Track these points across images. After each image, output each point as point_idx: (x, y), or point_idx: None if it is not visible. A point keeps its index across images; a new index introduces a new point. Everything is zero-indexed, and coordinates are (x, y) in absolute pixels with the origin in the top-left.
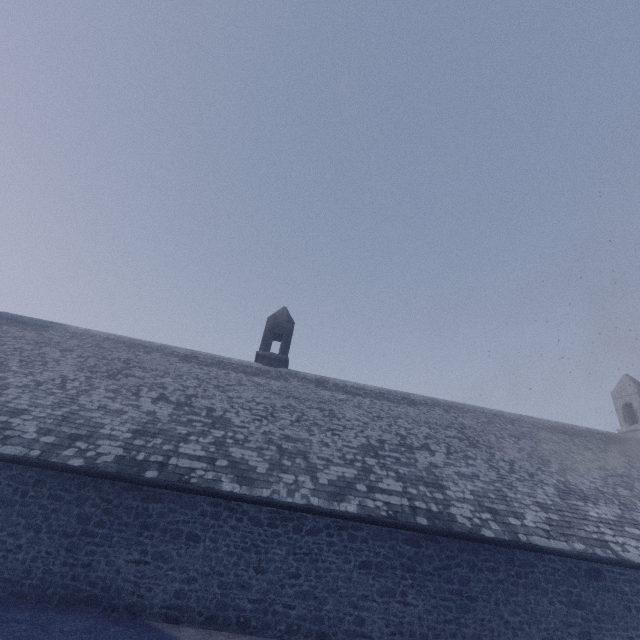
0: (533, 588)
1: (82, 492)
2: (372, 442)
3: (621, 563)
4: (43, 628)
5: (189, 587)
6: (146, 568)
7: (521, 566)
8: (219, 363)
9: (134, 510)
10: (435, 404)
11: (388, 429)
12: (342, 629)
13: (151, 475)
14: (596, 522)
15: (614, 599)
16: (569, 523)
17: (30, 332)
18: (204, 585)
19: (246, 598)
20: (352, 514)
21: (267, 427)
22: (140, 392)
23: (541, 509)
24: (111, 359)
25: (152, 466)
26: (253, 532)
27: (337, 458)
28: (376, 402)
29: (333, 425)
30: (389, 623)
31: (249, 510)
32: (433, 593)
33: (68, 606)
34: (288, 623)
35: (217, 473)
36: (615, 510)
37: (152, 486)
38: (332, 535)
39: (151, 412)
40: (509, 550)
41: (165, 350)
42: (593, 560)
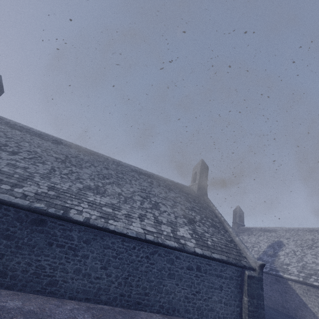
0: None
1: None
2: None
3: (62, 218)
4: None
5: None
6: None
7: None
8: None
9: None
10: (76, 148)
11: (1, 141)
12: None
13: None
14: (84, 201)
15: (43, 238)
16: (58, 197)
17: None
18: None
19: None
20: None
21: None
22: None
23: (48, 189)
24: None
25: None
26: None
27: None
28: (26, 135)
29: None
30: None
31: None
32: None
33: None
34: None
35: None
36: (113, 201)
37: None
38: None
39: None
40: None
41: None
42: (40, 213)
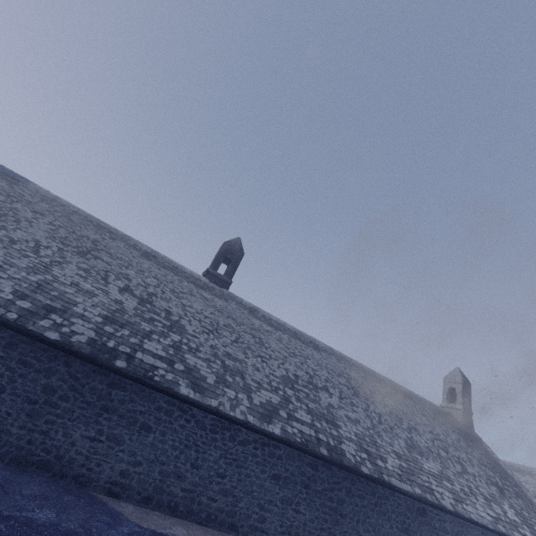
0: (383, 515)
1: (52, 364)
2: (290, 375)
3: (440, 507)
4: (4, 489)
5: (134, 469)
6: (99, 446)
7: (379, 498)
8: (174, 268)
9: (98, 392)
10: (332, 353)
11: (301, 366)
12: (248, 523)
13: (121, 365)
14: (427, 474)
15: (428, 531)
16: (412, 471)
17: (1, 181)
18: (147, 470)
19: (180, 487)
20: (277, 436)
21: (213, 341)
22: (108, 278)
23: (397, 457)
24: (80, 235)
25: (121, 356)
26: (197, 433)
27: (266, 383)
28: (292, 340)
29: (262, 352)
30: (283, 524)
31: (197, 414)
32: (318, 507)
33: (19, 466)
34: (208, 512)
35: (175, 376)
36: (438, 466)
37: (120, 375)
38: (257, 449)
39: (119, 301)
40: (375, 485)
41: (128, 241)
42: (424, 502)
